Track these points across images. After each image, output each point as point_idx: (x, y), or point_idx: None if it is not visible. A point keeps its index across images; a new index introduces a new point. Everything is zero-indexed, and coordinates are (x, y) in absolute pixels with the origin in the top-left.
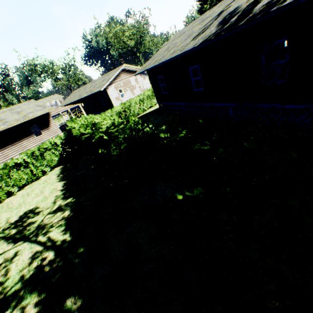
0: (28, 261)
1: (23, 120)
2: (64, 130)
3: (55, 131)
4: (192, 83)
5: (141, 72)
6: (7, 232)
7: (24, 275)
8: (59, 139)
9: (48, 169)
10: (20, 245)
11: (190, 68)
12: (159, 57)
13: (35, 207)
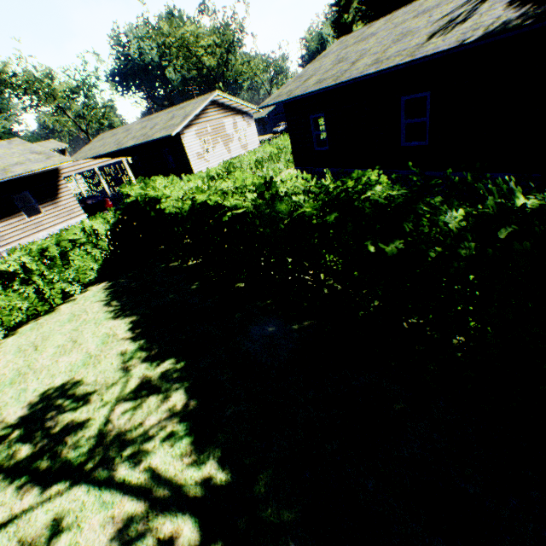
0: None
1: (0, 178)
2: (85, 210)
3: (69, 210)
4: (402, 130)
5: (281, 100)
6: (2, 452)
7: None
8: (102, 222)
9: (77, 288)
10: (61, 496)
11: (405, 98)
12: (324, 74)
13: (71, 381)
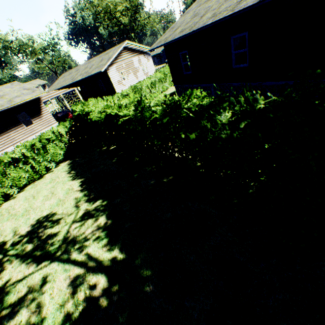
0: (68, 290)
1: (8, 106)
2: (57, 120)
3: (48, 121)
4: (233, 57)
5: (160, 45)
6: (19, 248)
7: (69, 313)
8: (63, 127)
9: (53, 165)
10: (46, 267)
11: (233, 37)
12: (185, 25)
13: (51, 213)
